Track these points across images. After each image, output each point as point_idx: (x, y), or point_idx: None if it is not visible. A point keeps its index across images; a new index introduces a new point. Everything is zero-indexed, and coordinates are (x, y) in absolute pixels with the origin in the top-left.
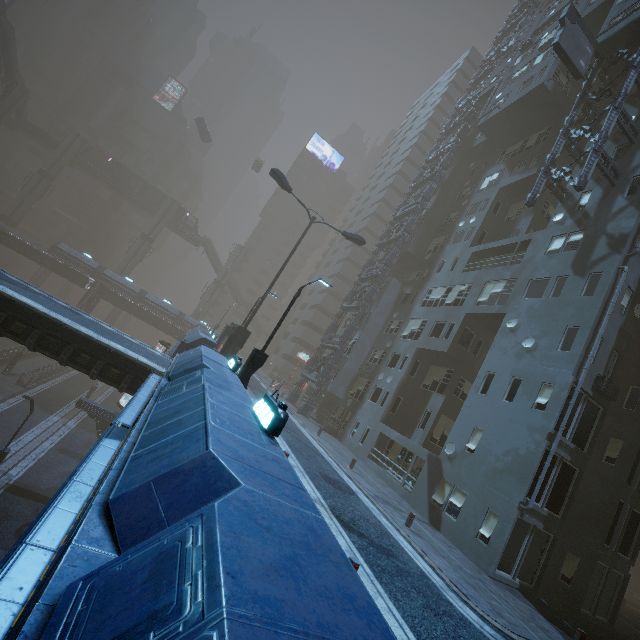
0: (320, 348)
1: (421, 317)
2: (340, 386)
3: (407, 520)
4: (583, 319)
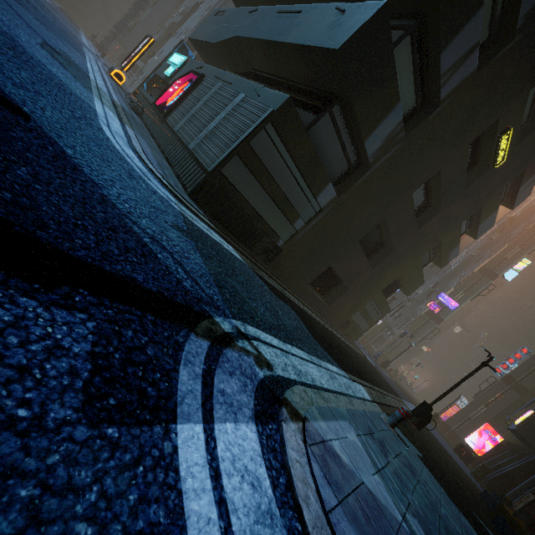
0: (127, 16)
1: (184, 6)
2: (130, 43)
3: (102, 55)
4: (215, 3)
